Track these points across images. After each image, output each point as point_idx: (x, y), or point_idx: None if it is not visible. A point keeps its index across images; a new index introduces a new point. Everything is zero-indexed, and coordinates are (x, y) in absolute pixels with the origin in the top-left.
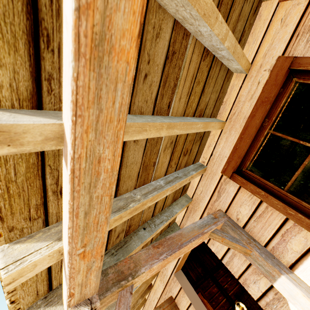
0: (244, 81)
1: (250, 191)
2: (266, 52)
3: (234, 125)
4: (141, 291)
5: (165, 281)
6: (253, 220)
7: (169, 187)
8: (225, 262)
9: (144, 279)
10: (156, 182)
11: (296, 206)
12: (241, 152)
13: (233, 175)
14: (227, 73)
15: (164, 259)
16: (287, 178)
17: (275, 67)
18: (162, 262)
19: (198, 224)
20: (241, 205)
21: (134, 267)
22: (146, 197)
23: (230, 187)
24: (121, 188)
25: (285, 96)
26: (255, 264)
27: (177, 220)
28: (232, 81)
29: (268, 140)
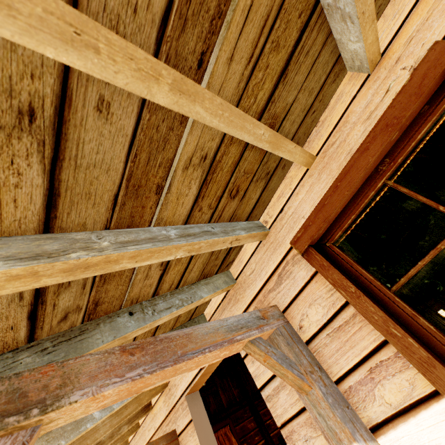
0: (363, 86)
1: (331, 281)
2: (413, 35)
3: (328, 164)
4: (125, 415)
5: (171, 405)
6: (326, 334)
7: (183, 242)
8: (266, 396)
9: (81, 413)
10: (162, 229)
11: (406, 322)
12: (331, 212)
13: (308, 250)
14: (337, 65)
15: (134, 380)
16: (401, 270)
17: (425, 62)
18: (128, 385)
19: (229, 322)
20: (312, 305)
21: (59, 386)
22: (121, 248)
23: (299, 271)
24: (64, 216)
25: (429, 121)
26: (313, 412)
27: (207, 311)
28: (342, 85)
29: (381, 200)
